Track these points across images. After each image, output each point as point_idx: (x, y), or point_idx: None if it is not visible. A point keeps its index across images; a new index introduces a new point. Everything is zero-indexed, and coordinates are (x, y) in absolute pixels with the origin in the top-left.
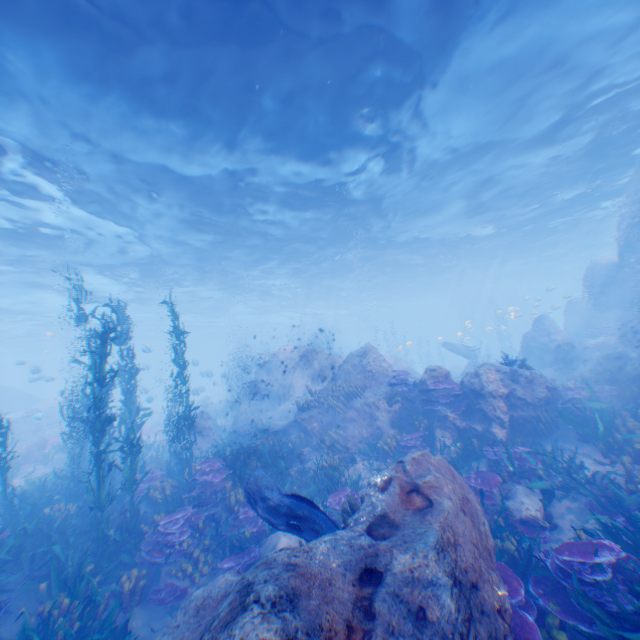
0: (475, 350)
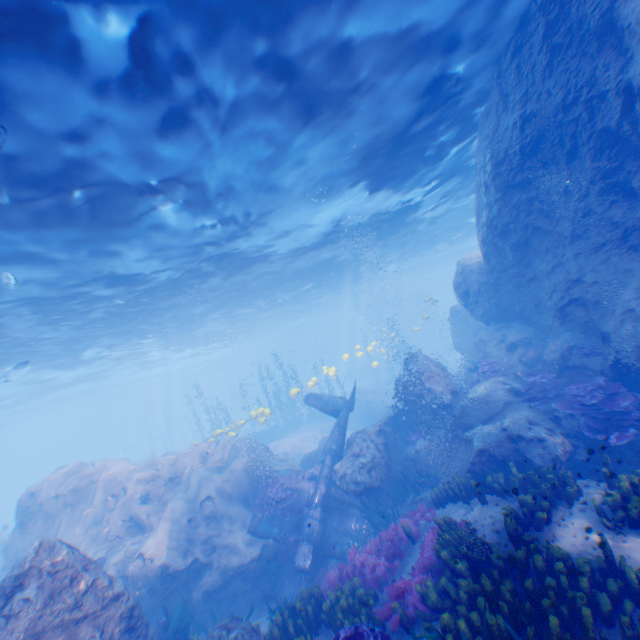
0: (346, 406)
